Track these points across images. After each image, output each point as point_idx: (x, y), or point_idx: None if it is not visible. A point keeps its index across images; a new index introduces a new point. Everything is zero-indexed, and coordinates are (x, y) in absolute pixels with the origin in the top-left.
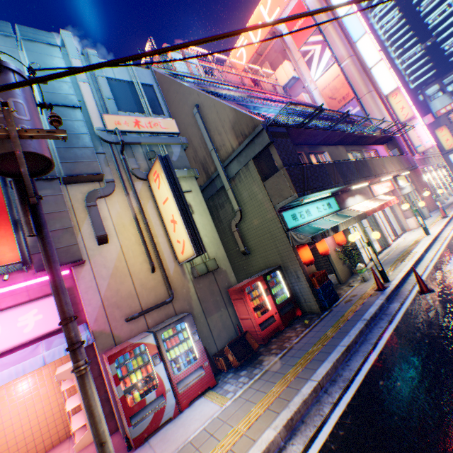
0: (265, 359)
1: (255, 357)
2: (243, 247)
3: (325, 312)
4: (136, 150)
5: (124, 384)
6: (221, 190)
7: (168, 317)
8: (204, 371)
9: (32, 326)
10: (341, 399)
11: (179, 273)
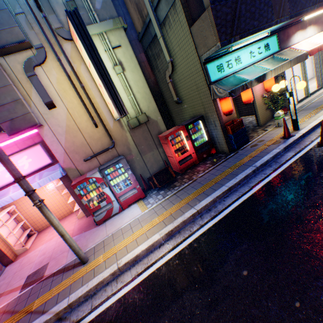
0: (177, 185)
1: (173, 182)
2: (175, 98)
3: (232, 154)
4: (55, 2)
5: (86, 198)
6: (155, 38)
7: (113, 157)
8: (136, 191)
9: (28, 166)
10: (206, 224)
11: (118, 126)
